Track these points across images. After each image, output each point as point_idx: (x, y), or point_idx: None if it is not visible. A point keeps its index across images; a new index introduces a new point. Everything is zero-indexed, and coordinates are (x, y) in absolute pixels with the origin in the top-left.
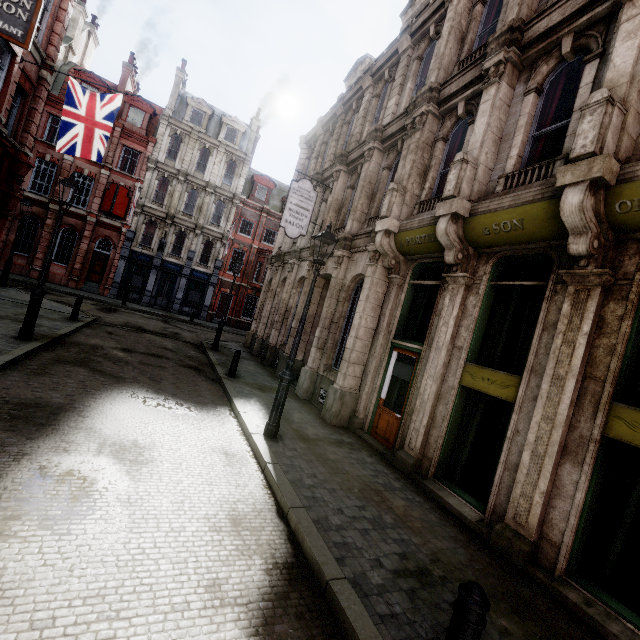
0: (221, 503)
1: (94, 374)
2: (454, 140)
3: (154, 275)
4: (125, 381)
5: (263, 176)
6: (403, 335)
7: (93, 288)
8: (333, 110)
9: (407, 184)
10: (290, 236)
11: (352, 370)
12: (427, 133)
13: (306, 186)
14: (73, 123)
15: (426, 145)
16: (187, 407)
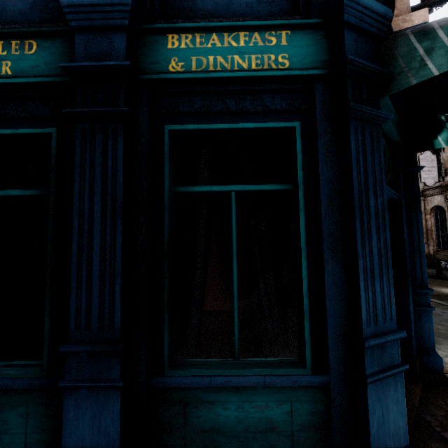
0: None
1: None
2: None
3: None
4: None
5: None
6: None
7: None
8: None
9: None
10: (429, 185)
11: None
12: None
13: (427, 154)
14: None
15: None
16: None
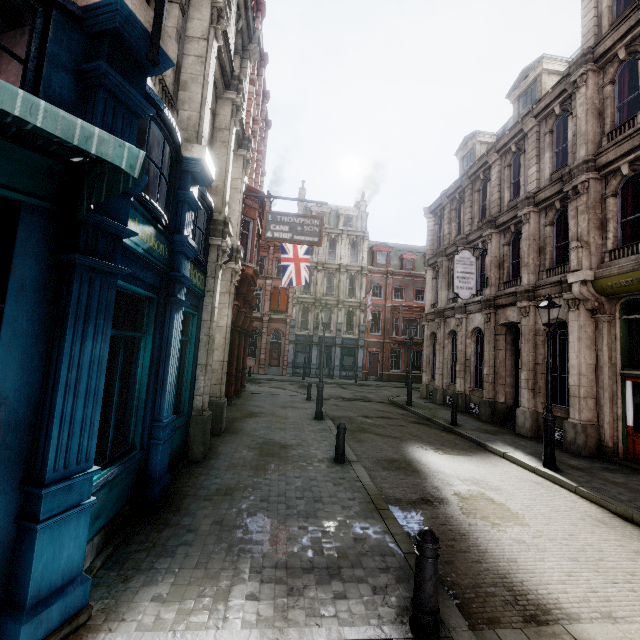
0: (577, 512)
1: (382, 437)
2: (624, 193)
3: (315, 350)
4: (403, 439)
5: (380, 244)
6: (629, 365)
7: (274, 371)
8: (457, 183)
9: (588, 239)
10: (463, 298)
11: (585, 404)
12: (593, 194)
13: (465, 255)
14: (288, 264)
15: (595, 203)
16: (463, 453)
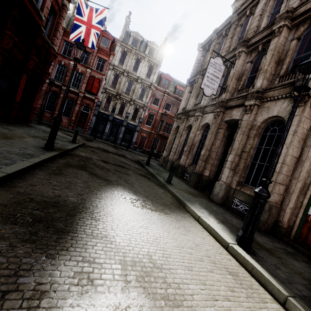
0: None
1: (92, 176)
2: None
3: (109, 124)
4: (112, 183)
5: (166, 74)
6: None
7: (80, 130)
8: (227, 20)
9: None
10: (206, 94)
11: (278, 188)
12: None
13: (219, 62)
14: (80, 25)
15: None
16: (161, 209)
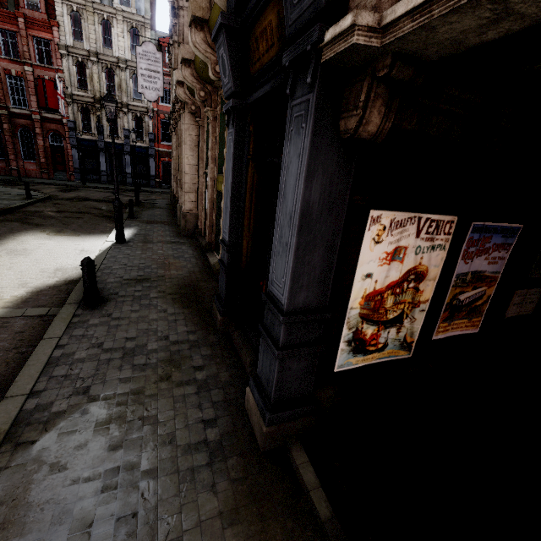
0: (56, 265)
1: (23, 225)
2: None
3: (103, 157)
4: (43, 226)
5: (167, 38)
6: None
7: (62, 176)
8: None
9: None
10: (150, 100)
11: (188, 197)
12: None
13: (150, 49)
14: None
15: None
16: (77, 234)
